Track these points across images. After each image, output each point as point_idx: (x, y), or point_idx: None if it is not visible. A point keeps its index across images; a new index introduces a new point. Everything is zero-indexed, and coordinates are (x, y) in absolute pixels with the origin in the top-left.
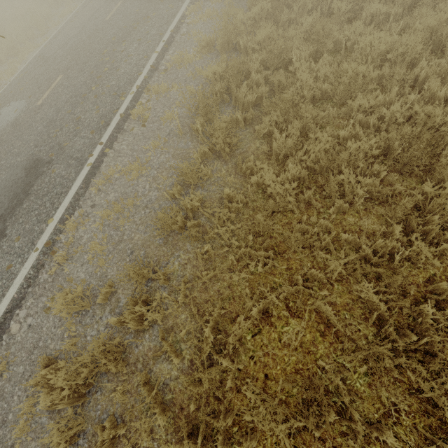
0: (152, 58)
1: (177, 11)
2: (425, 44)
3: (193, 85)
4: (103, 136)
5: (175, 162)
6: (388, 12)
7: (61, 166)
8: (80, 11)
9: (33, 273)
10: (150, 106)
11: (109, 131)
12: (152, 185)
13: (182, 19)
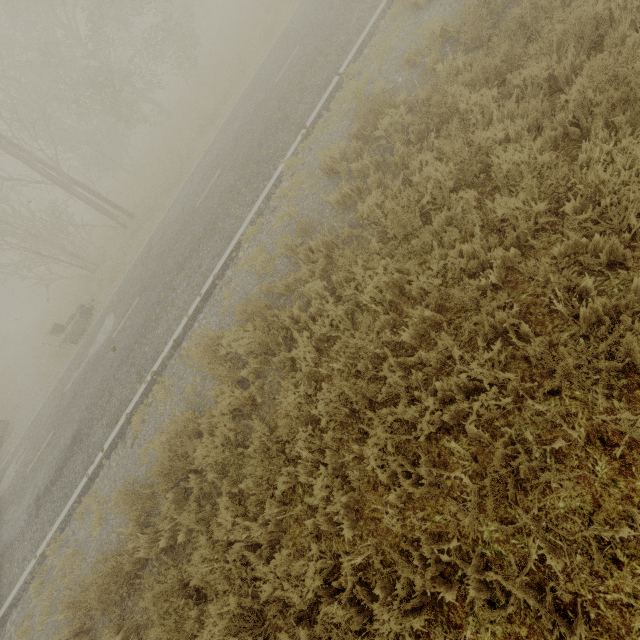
0: (182, 324)
1: (237, 230)
2: (393, 639)
3: (181, 410)
4: (108, 438)
5: (115, 540)
6: (398, 469)
7: (81, 456)
8: (199, 165)
9: (29, 579)
10: (147, 416)
11: (113, 435)
12: (96, 555)
13: (235, 248)
